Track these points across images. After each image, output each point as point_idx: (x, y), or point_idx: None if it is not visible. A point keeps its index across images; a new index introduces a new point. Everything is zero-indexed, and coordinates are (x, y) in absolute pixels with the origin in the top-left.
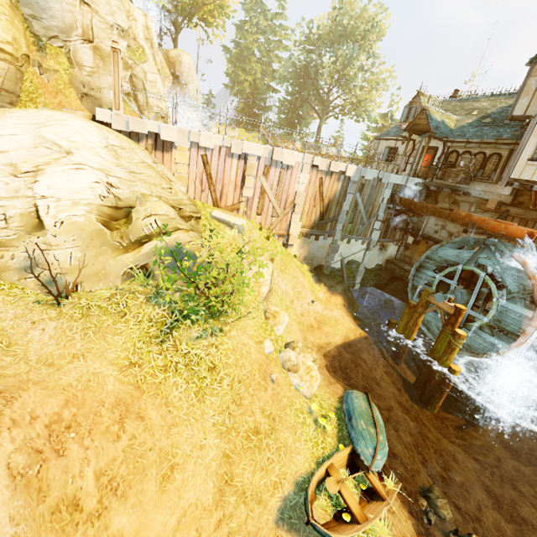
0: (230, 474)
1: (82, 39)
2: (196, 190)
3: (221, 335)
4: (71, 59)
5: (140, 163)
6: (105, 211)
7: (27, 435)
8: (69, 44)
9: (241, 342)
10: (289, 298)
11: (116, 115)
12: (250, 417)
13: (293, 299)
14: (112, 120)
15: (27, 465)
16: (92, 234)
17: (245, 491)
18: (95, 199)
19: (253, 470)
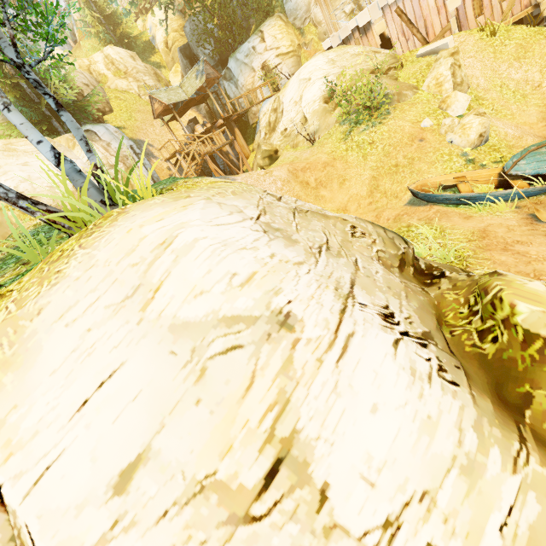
0: (376, 185)
1: (315, 4)
2: (402, 44)
3: (380, 125)
4: (315, 24)
5: (349, 57)
6: (326, 97)
7: (294, 167)
8: (311, 16)
9: (396, 126)
10: (530, 85)
11: (332, 38)
12: (393, 160)
13: (540, 84)
14: (331, 43)
15: (293, 170)
16: (321, 111)
17: (386, 192)
18: (321, 94)
19: (392, 183)
